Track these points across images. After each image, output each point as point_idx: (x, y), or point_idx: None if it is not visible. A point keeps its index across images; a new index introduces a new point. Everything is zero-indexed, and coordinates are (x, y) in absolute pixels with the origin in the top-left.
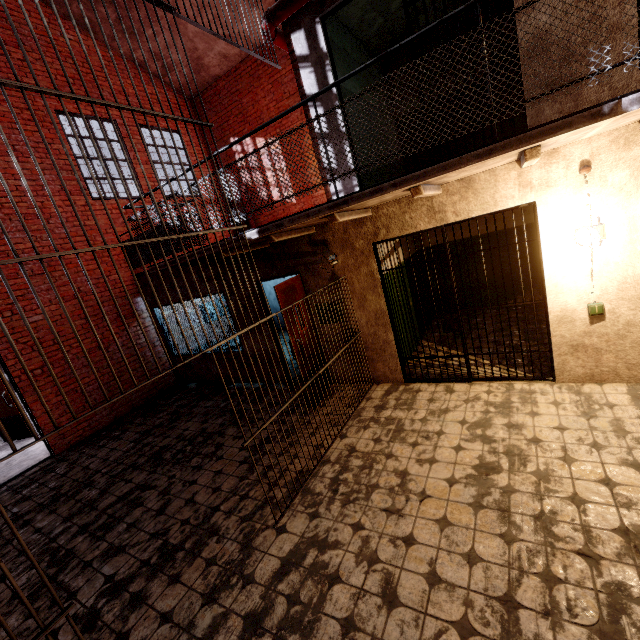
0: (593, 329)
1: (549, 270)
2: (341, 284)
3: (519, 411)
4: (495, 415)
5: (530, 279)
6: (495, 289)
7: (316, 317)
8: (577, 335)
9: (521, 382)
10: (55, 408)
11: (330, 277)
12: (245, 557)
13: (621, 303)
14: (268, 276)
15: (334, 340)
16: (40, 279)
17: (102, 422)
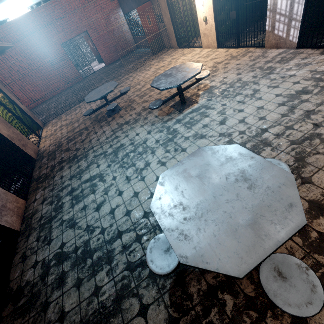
0: (206, 27)
1: (196, 2)
2: (156, 6)
3: (184, 56)
4: (179, 57)
5: (195, 5)
6: (189, 9)
7: (157, 20)
8: (204, 30)
9: (197, 48)
10: (103, 52)
11: (157, 2)
12: (121, 78)
13: (209, 17)
14: (145, 1)
15: (162, 30)
16: (90, 4)
17: (116, 58)
